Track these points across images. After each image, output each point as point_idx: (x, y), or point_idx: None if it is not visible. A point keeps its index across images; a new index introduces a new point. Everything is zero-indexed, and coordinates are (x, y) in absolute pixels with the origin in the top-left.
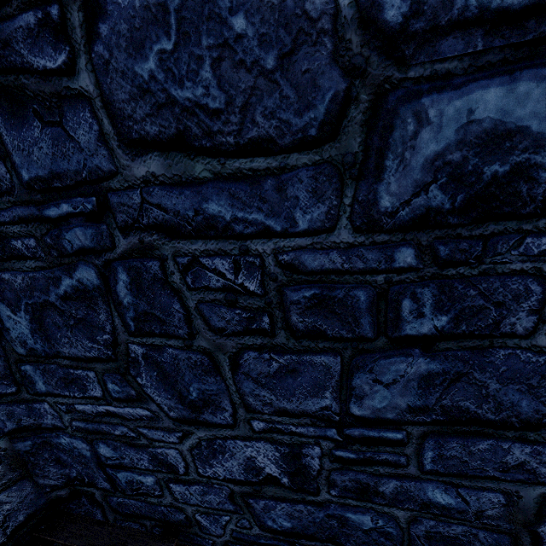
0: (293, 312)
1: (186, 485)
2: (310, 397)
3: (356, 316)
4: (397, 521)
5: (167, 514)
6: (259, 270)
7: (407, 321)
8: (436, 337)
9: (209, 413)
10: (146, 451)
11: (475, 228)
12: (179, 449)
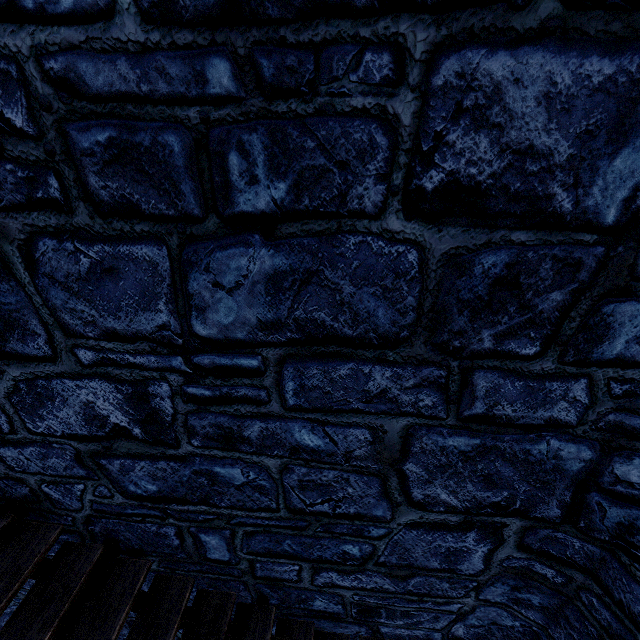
0: (88, 171)
1: (17, 447)
2: (141, 311)
3: (174, 180)
4: (269, 472)
5: (6, 488)
6: (21, 89)
7: (239, 189)
8: (277, 216)
9: (16, 340)
10: None
11: (303, 29)
12: None
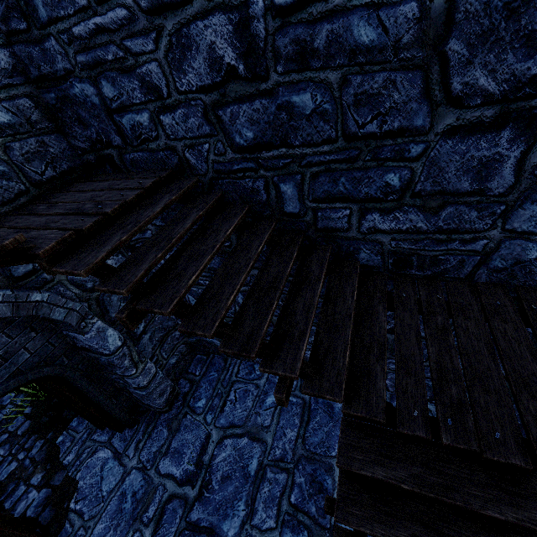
0: None
1: (171, 112)
2: None
3: None
4: (332, 90)
5: (166, 160)
6: None
7: None
8: None
9: None
10: (135, 76)
11: None
12: (158, 59)
